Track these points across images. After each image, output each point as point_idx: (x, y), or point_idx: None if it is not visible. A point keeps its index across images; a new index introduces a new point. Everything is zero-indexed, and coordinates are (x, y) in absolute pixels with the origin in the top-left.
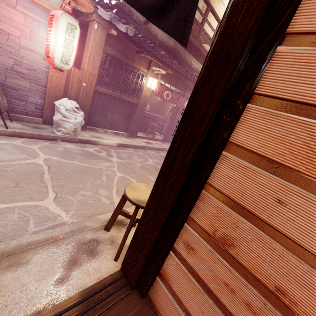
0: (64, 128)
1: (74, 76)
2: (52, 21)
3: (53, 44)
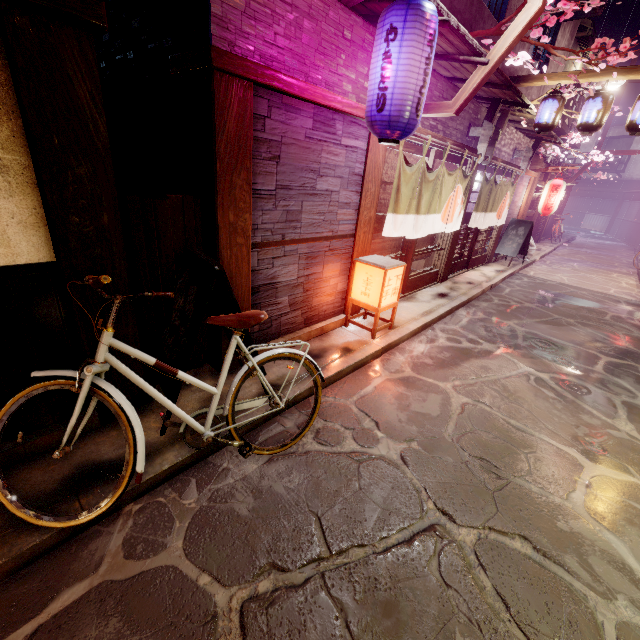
0: (530, 255)
1: (522, 212)
2: (558, 189)
3: (555, 202)
